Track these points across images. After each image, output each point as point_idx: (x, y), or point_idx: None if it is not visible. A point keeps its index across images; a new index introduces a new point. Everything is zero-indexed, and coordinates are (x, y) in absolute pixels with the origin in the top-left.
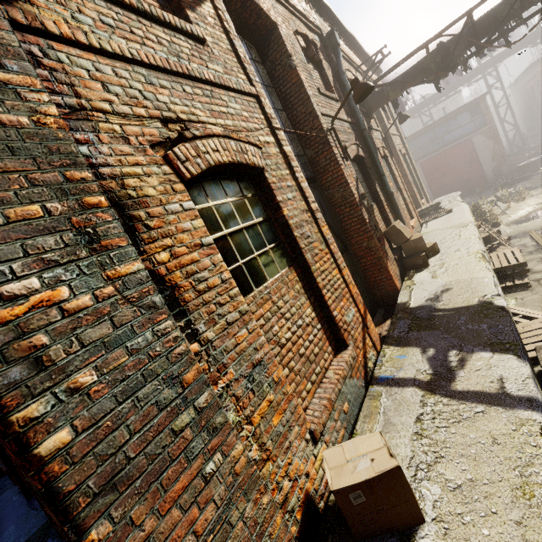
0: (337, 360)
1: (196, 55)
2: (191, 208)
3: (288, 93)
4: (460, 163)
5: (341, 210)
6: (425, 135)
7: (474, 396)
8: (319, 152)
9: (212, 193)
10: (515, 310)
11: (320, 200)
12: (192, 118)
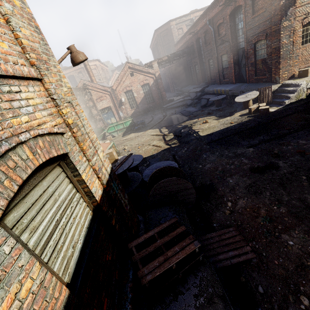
0: None
1: None
2: (301, 30)
3: None
4: None
5: None
6: None
7: None
8: None
9: (306, 26)
10: None
11: None
12: None
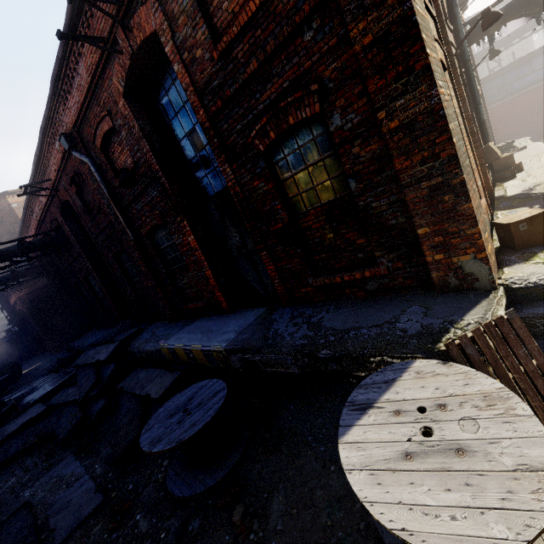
0: None
1: None
2: None
3: None
4: (527, 112)
5: None
6: (493, 82)
7: None
8: None
9: None
10: None
11: None
12: None
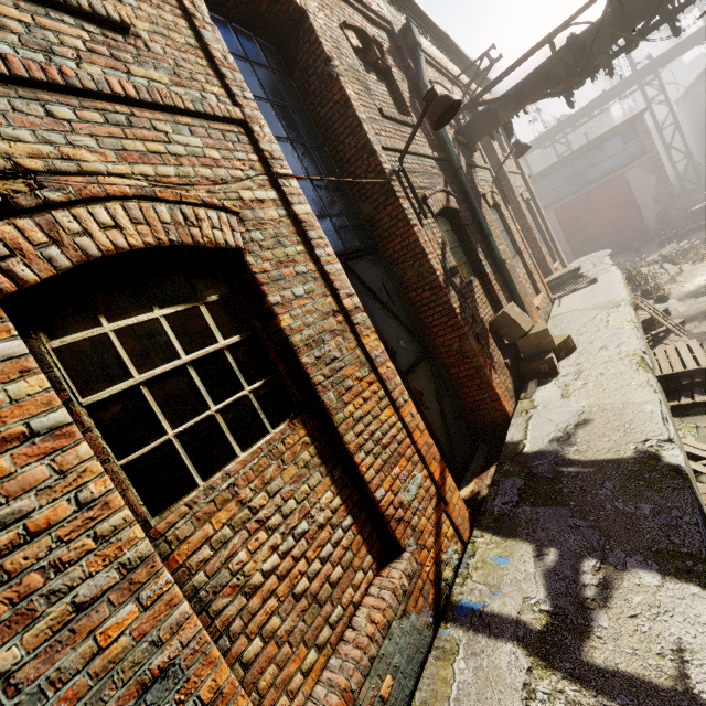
0: (380, 582)
1: (101, 51)
2: (14, 356)
3: (329, 118)
4: (609, 207)
5: (418, 295)
6: (560, 171)
7: (627, 690)
8: (380, 206)
9: (113, 305)
10: (697, 449)
11: (384, 280)
12: (62, 165)
